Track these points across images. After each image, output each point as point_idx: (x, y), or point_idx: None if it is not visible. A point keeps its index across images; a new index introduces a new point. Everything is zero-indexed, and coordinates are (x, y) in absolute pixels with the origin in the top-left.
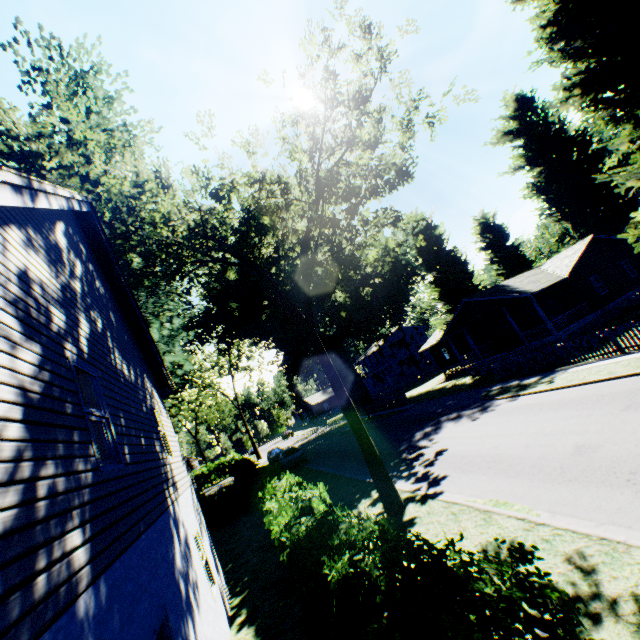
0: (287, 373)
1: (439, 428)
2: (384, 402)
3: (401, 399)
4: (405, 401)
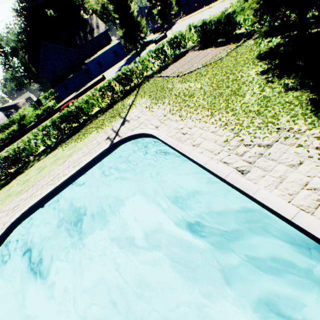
0: None
1: None
2: None
3: None
4: None
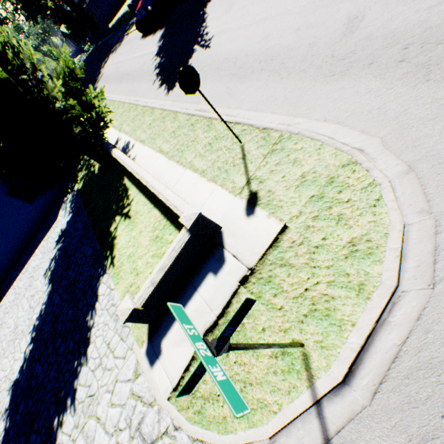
0: (26, 20)
1: (108, 60)
2: (102, 32)
3: (108, 29)
4: (110, 30)
